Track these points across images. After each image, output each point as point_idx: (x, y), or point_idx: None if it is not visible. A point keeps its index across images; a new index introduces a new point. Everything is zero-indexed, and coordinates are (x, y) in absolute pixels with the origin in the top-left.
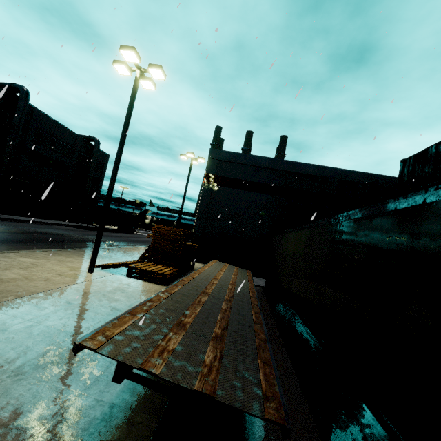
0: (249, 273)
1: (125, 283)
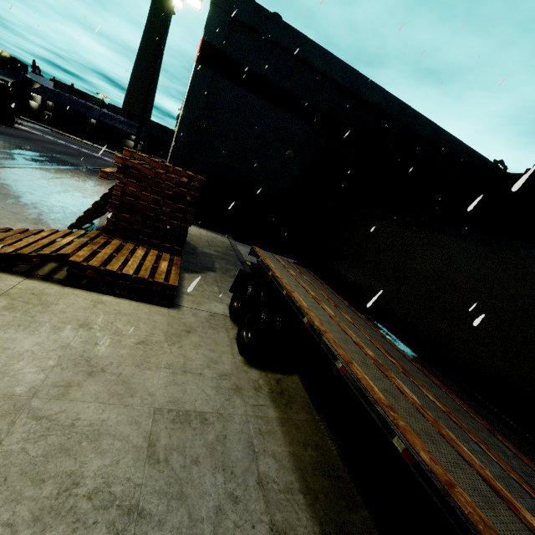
0: (324, 284)
1: (75, 320)
